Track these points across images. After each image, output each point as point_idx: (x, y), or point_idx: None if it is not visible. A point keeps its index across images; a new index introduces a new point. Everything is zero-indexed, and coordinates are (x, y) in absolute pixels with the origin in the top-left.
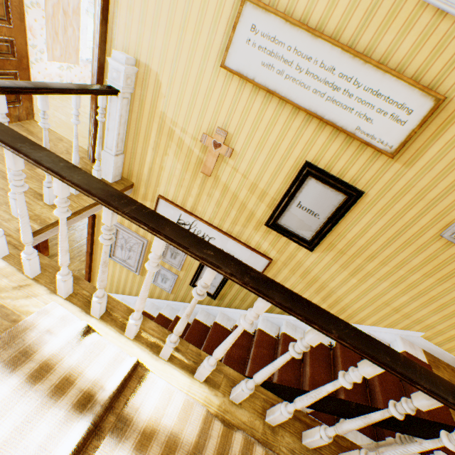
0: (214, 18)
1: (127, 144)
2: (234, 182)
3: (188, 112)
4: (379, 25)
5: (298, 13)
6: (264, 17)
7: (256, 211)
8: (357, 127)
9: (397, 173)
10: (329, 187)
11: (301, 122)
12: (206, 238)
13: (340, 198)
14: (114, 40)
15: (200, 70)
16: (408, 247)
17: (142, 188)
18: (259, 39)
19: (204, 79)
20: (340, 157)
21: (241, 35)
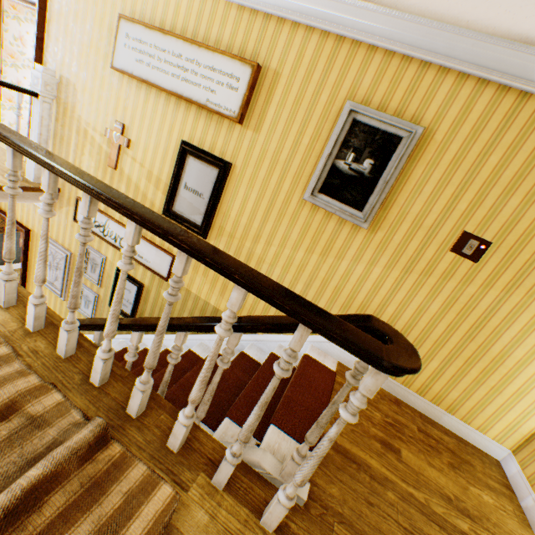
0: (108, 36)
1: (56, 150)
2: (136, 173)
3: (97, 113)
4: (208, 23)
5: (158, 23)
6: (133, 27)
7: (155, 201)
8: (208, 100)
9: (252, 140)
10: (204, 162)
11: (175, 106)
12: (118, 240)
13: (215, 173)
14: (48, 63)
15: (103, 76)
16: (284, 219)
17: (67, 193)
18: (132, 43)
19: (106, 83)
20: (207, 133)
21: (121, 43)
